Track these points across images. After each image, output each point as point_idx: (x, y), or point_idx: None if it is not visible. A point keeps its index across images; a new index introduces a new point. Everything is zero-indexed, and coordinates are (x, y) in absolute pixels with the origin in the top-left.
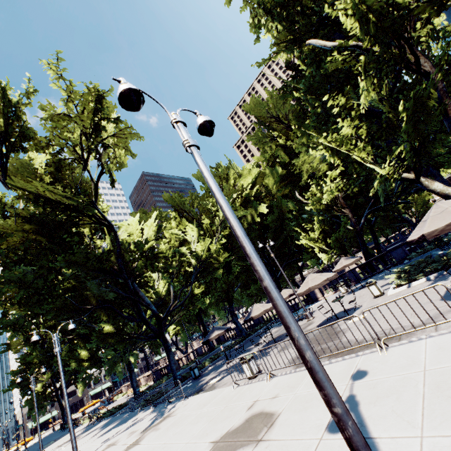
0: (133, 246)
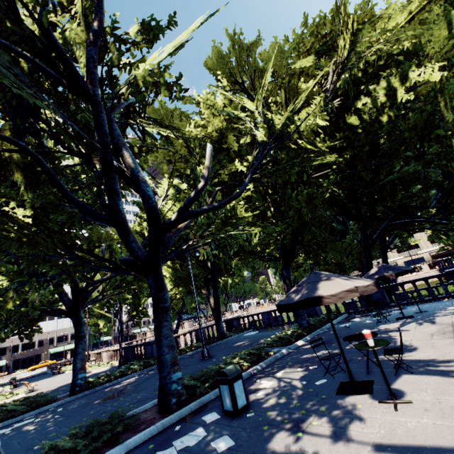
0: (134, 28)
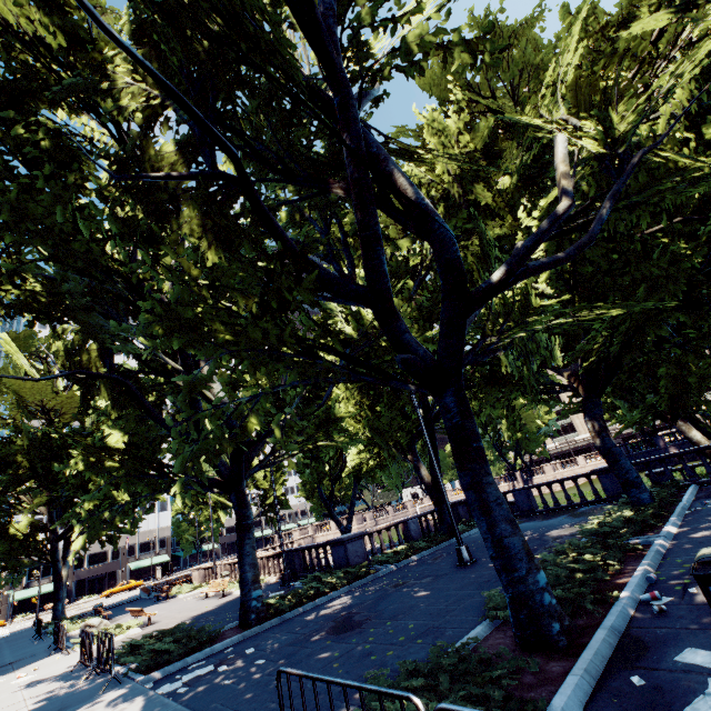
0: None
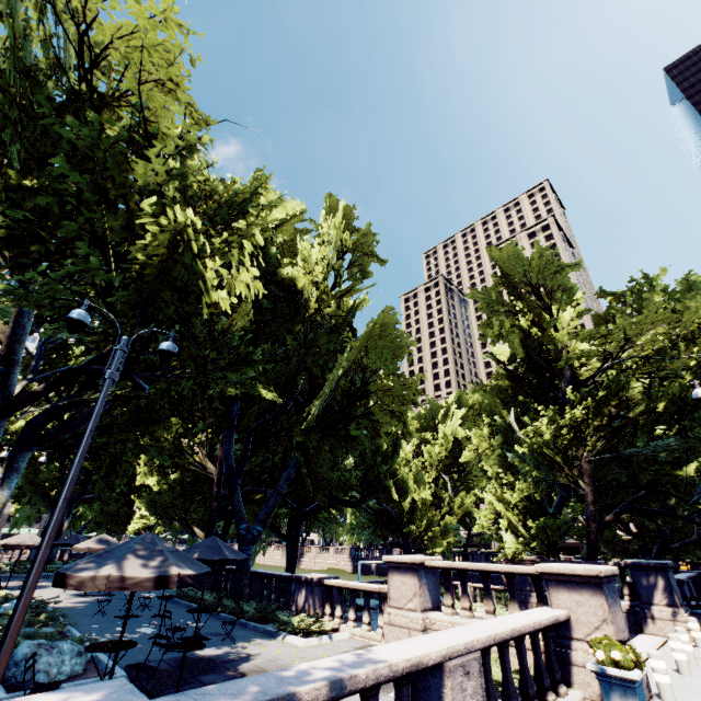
0: None
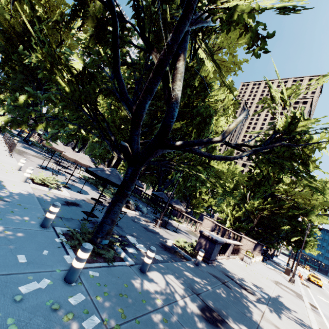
0: None
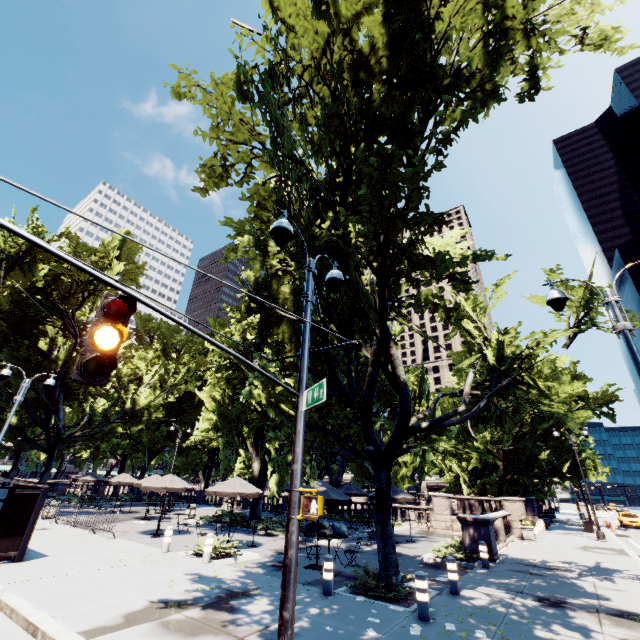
0: None
